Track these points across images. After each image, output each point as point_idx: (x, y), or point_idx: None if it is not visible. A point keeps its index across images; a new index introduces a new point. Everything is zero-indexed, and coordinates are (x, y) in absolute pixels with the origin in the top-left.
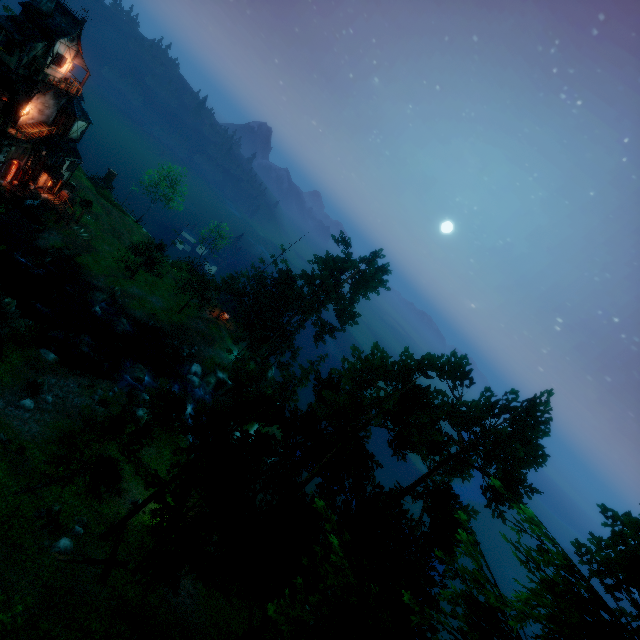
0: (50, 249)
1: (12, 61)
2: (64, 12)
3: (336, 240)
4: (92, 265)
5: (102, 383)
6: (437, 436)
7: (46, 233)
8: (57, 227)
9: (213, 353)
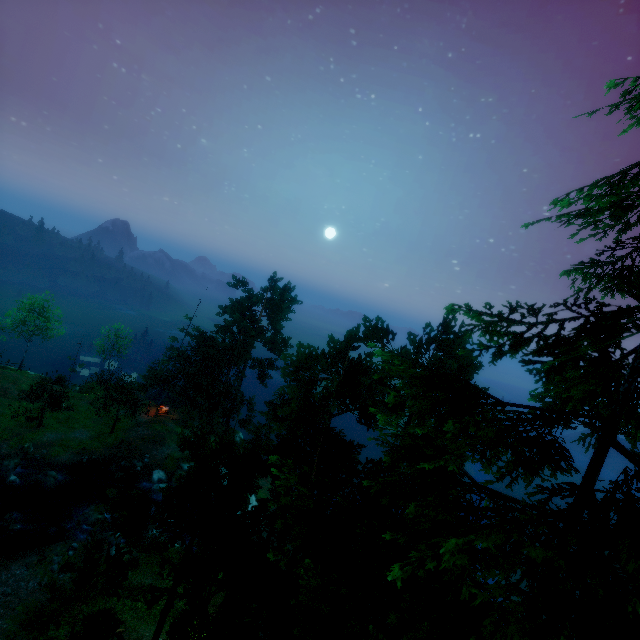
0: None
1: None
2: None
3: (232, 285)
4: None
5: (55, 548)
6: (386, 389)
7: None
8: None
9: (169, 451)
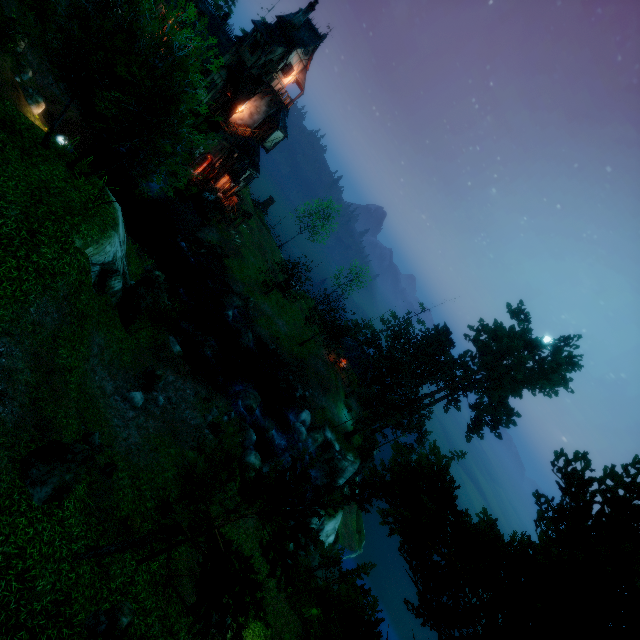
0: (207, 242)
1: (250, 60)
2: (310, 28)
3: (511, 310)
4: (236, 270)
5: (219, 400)
6: None
7: (207, 228)
8: (218, 226)
9: (325, 403)
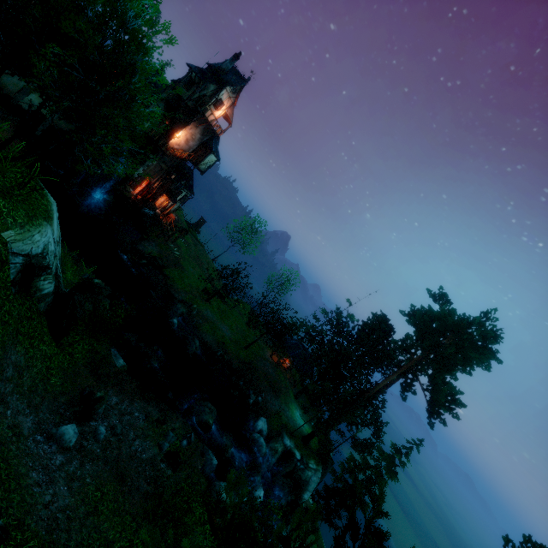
0: (147, 254)
1: (186, 94)
2: (236, 73)
3: (433, 294)
4: (177, 279)
5: (175, 420)
6: None
7: (147, 242)
8: (157, 240)
9: (279, 407)
